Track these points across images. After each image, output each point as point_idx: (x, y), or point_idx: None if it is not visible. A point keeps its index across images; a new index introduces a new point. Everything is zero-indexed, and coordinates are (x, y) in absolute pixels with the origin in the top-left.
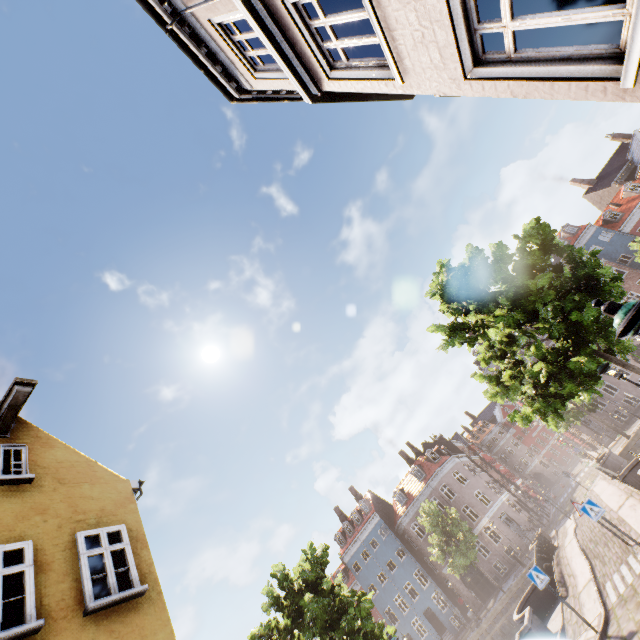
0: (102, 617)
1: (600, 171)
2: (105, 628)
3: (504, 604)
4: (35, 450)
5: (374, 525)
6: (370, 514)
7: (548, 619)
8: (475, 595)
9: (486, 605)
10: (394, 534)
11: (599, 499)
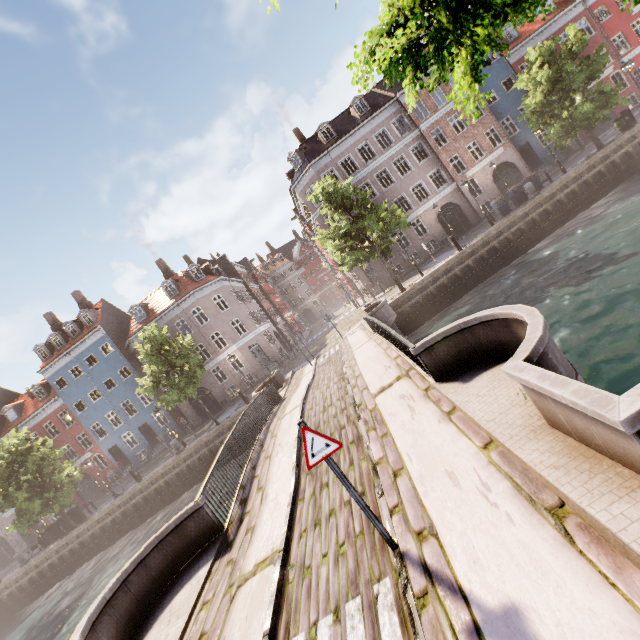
0: None
1: None
2: None
3: (212, 437)
4: None
5: (96, 341)
6: (93, 328)
7: (173, 595)
8: (199, 414)
9: (206, 424)
10: (121, 353)
11: (352, 357)
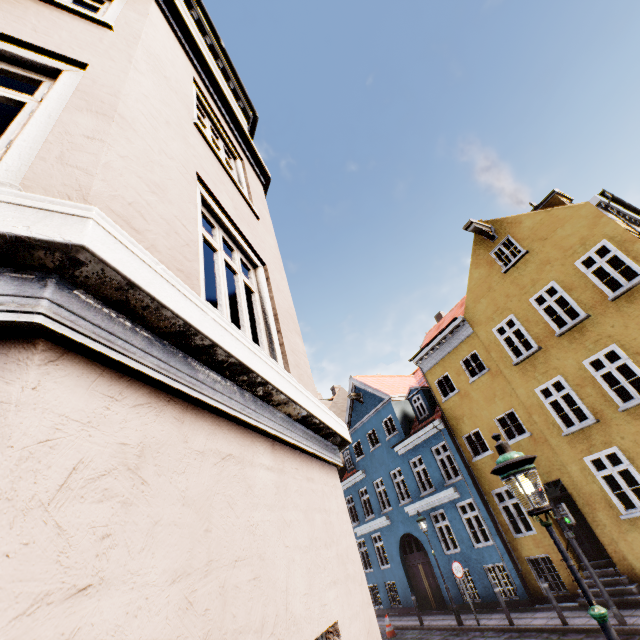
0: (625, 298)
1: None
2: (632, 303)
3: None
4: (514, 233)
5: None
6: None
7: None
8: None
9: None
10: None
11: None
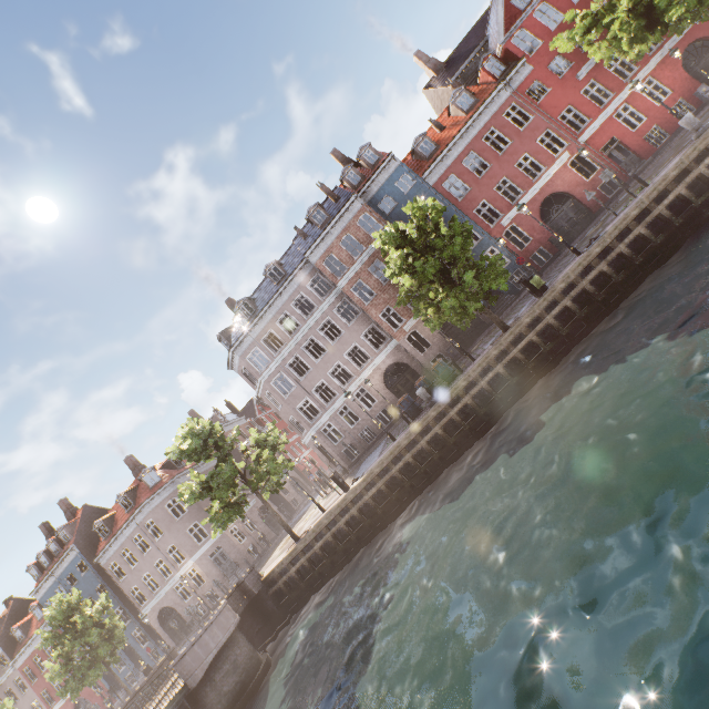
0: None
1: (455, 48)
2: None
3: None
4: None
5: (72, 559)
6: (69, 545)
7: None
8: (173, 635)
9: None
10: (95, 570)
11: None
